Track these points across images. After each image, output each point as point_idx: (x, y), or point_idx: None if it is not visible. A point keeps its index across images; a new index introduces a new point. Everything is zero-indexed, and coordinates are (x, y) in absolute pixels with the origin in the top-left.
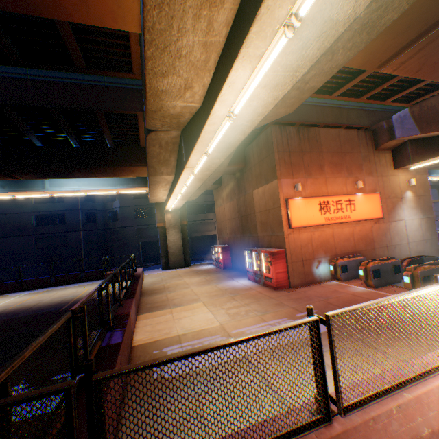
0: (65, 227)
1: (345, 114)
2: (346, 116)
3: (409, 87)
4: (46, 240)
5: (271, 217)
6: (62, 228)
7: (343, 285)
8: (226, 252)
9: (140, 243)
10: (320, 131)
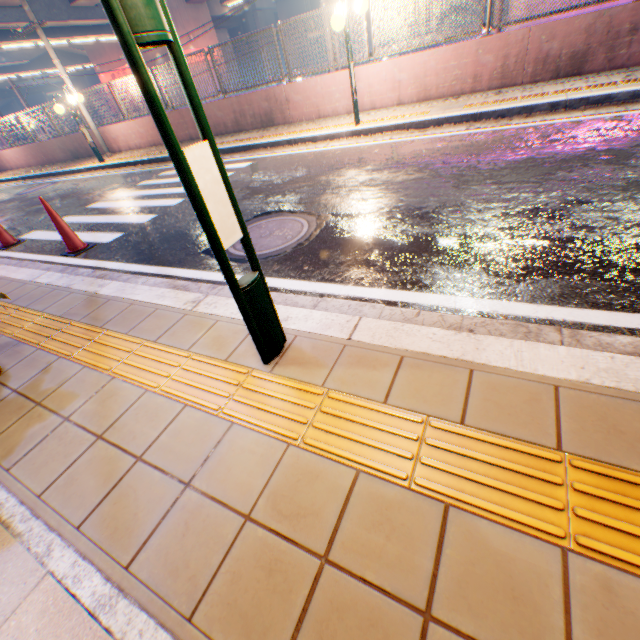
0: None
1: None
2: None
3: None
4: None
5: None
6: None
7: None
8: None
9: None
10: None
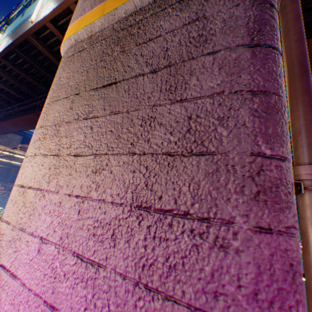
0: None
1: None
2: None
3: None
4: None
5: None
6: None
7: None
8: None
9: None
10: None
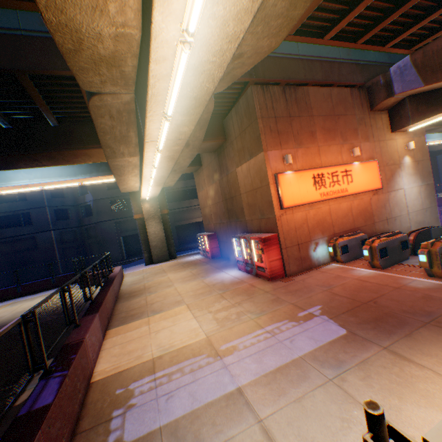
0: (32, 228)
1: (336, 70)
2: (337, 72)
3: (414, 24)
4: (13, 244)
5: (259, 198)
6: (28, 230)
7: (345, 268)
8: (213, 240)
9: (121, 237)
10: (309, 90)
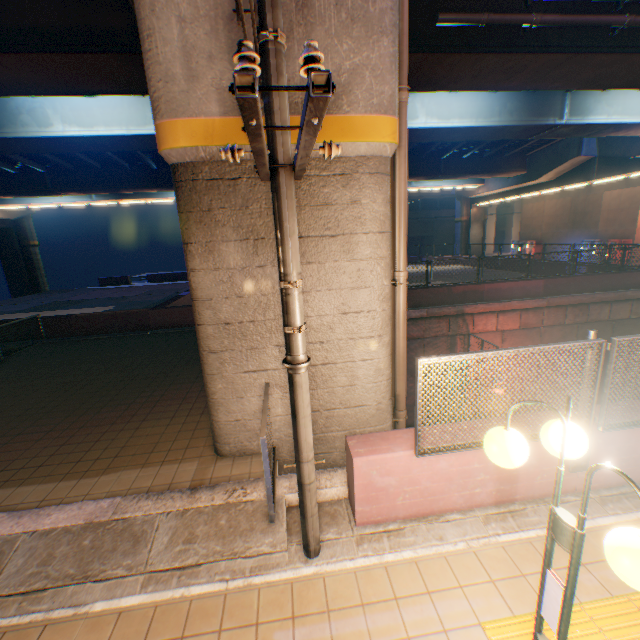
0: None
1: None
2: None
3: None
4: None
5: (621, 216)
6: None
7: None
8: (537, 246)
9: None
10: None
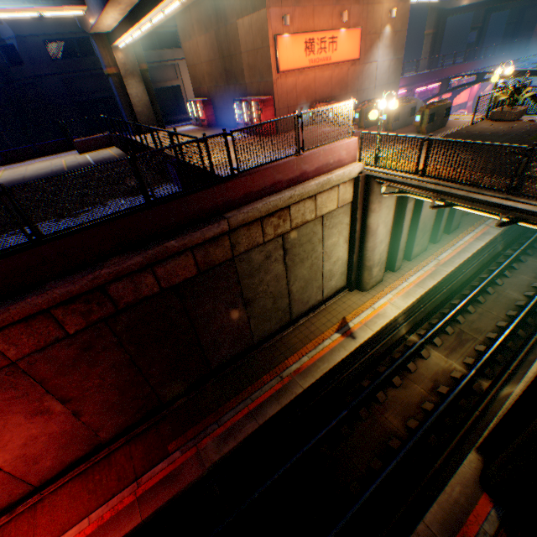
0: None
1: None
2: None
3: None
4: None
5: (260, 61)
6: None
7: (317, 128)
8: (209, 107)
9: (76, 103)
10: None
